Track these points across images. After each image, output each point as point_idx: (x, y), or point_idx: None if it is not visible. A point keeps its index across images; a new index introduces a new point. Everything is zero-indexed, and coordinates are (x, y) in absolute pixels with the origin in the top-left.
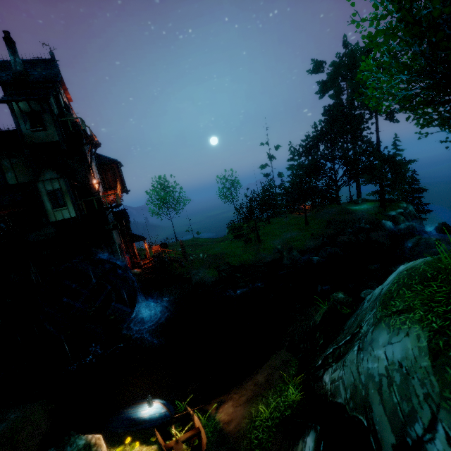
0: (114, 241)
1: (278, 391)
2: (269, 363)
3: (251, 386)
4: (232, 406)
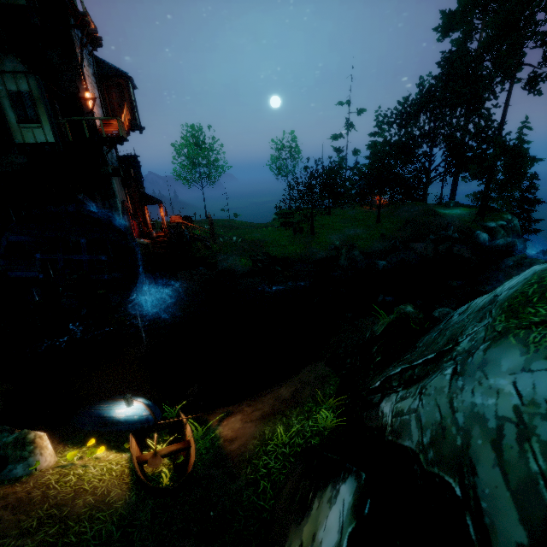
0: (114, 193)
1: (306, 412)
2: (299, 377)
3: (271, 400)
4: (240, 421)
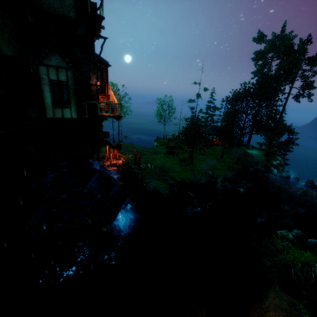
0: (101, 148)
1: None
2: (275, 303)
3: None
4: None
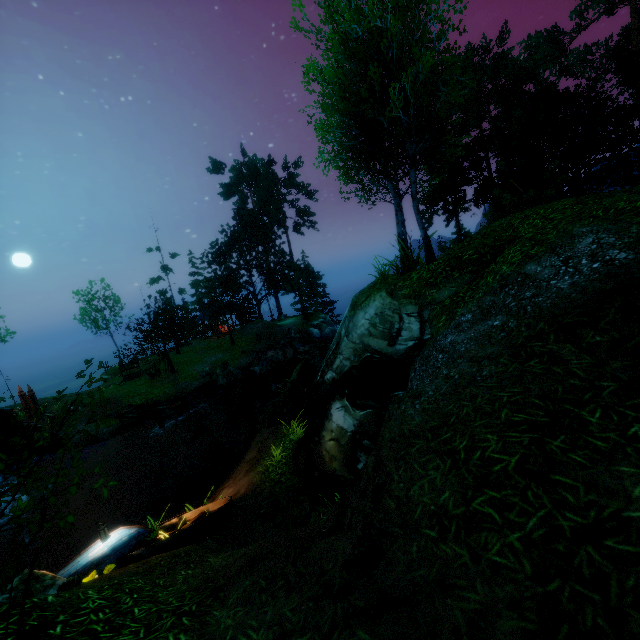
0: None
1: (280, 443)
2: (254, 444)
3: (244, 465)
4: (230, 488)
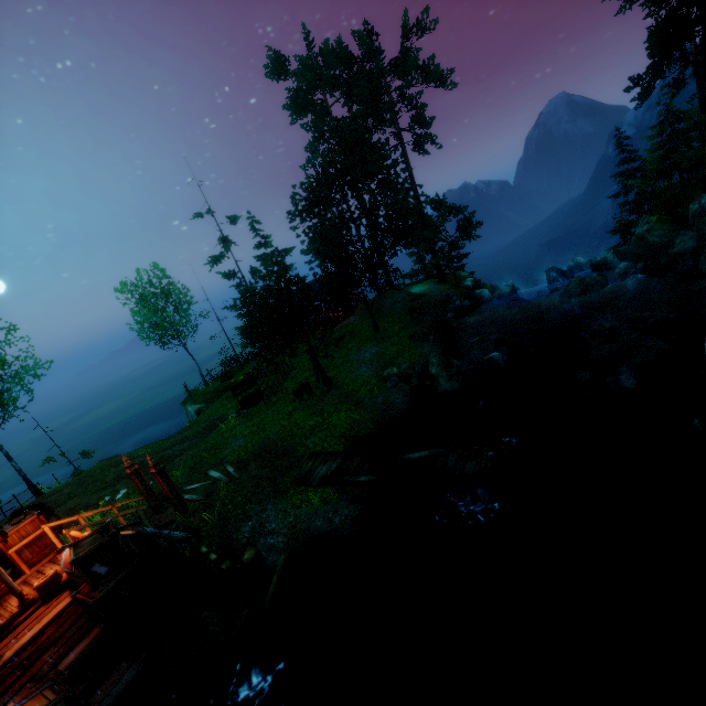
0: None
1: None
2: None
3: None
4: None
